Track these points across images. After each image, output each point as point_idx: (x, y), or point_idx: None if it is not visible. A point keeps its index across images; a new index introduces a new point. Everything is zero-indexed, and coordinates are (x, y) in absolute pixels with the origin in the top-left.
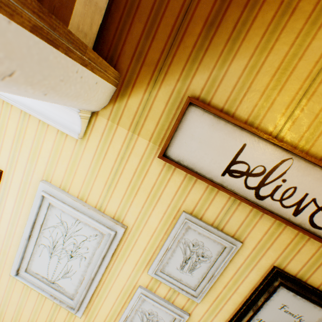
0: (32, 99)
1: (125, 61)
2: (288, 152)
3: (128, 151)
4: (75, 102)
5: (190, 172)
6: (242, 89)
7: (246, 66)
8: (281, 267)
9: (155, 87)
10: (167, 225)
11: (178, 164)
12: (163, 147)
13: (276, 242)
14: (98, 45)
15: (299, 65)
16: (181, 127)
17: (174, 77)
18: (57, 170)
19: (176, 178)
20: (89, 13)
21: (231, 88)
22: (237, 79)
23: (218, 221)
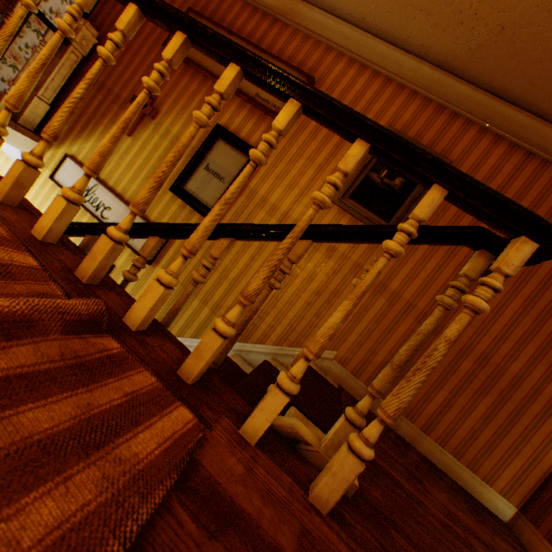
0: (7, 145)
1: None
2: (99, 182)
3: (41, 176)
4: (16, 145)
5: (60, 186)
6: (90, 155)
7: (93, 146)
8: None
9: (60, 149)
10: None
11: (56, 182)
12: (52, 174)
13: None
14: (43, 129)
15: None
16: (63, 166)
17: (67, 146)
18: None
19: (58, 191)
20: (34, 117)
21: (86, 154)
22: (89, 151)
23: None
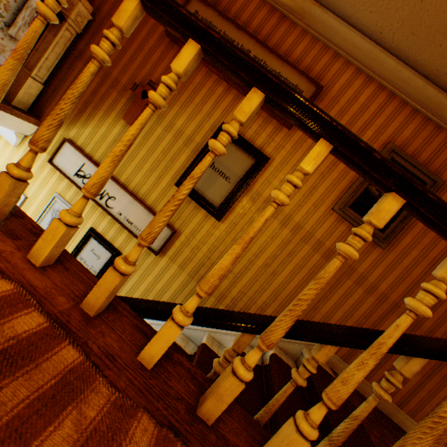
0: None
1: (45, 117)
2: None
3: (38, 157)
4: (11, 128)
5: (60, 171)
6: (89, 140)
7: (92, 131)
8: (95, 228)
9: None
10: (48, 199)
11: (56, 167)
12: (51, 158)
13: (95, 214)
14: (36, 107)
15: (110, 136)
16: (61, 150)
17: (64, 129)
18: (0, 161)
19: (57, 175)
20: (27, 97)
21: (85, 139)
22: (88, 136)
23: (71, 200)
